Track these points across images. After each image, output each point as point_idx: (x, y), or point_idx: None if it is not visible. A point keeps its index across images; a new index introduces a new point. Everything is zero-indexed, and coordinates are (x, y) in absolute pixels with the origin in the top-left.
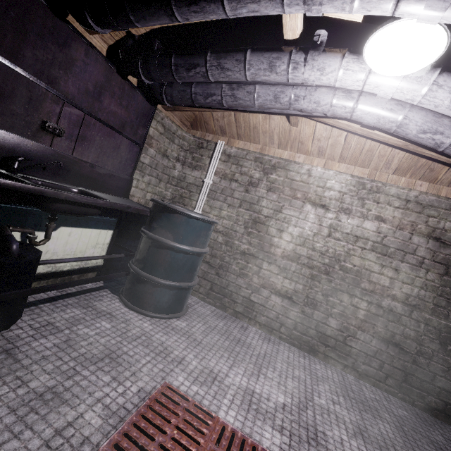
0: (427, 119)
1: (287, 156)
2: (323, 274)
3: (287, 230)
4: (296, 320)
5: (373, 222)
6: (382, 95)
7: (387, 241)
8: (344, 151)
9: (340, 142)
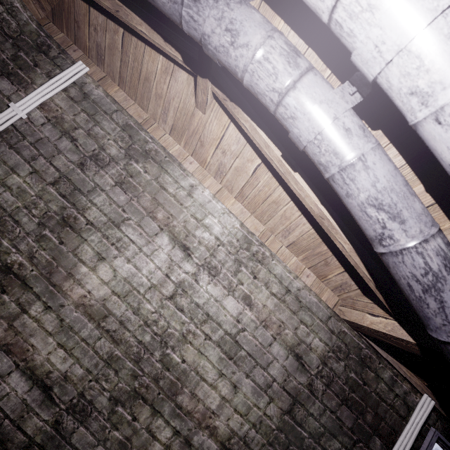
0: (392, 182)
1: (177, 152)
2: (131, 360)
3: (112, 262)
4: (34, 437)
5: (238, 302)
6: (368, 50)
7: (243, 338)
8: (247, 186)
9: (247, 171)
